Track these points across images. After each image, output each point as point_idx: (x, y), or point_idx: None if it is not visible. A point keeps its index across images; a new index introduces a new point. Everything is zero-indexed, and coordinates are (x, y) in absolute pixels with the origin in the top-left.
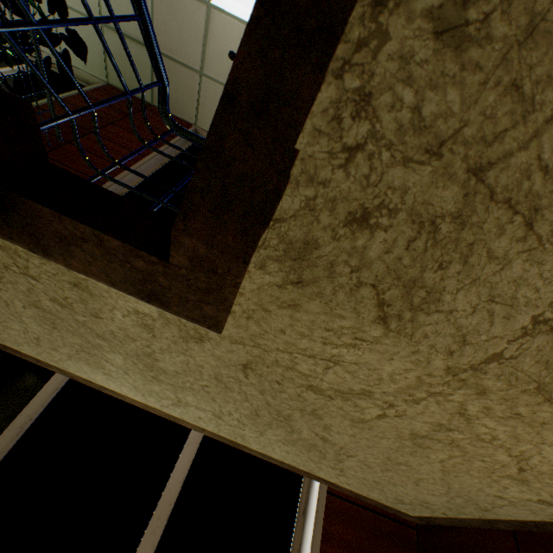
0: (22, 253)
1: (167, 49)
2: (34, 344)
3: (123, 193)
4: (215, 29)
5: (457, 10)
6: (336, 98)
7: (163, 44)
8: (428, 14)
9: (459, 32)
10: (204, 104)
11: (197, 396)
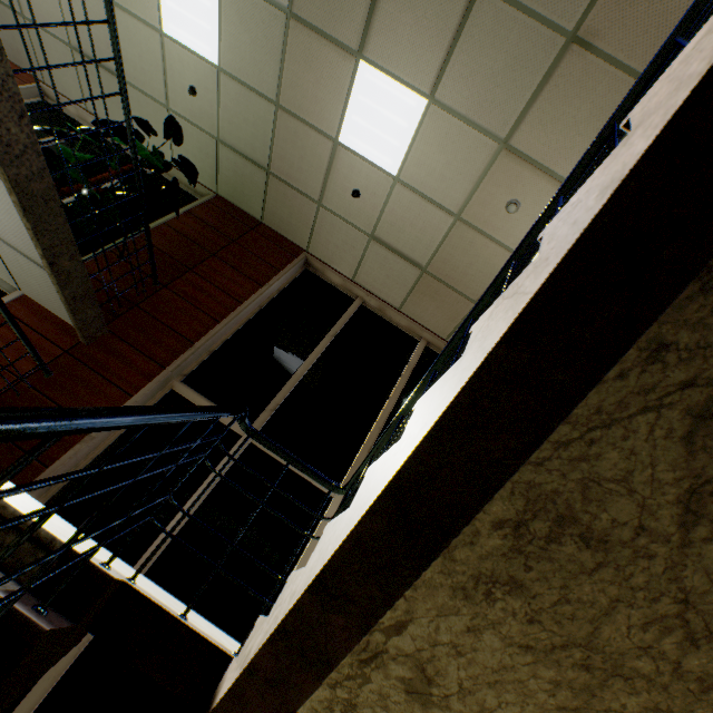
0: None
1: (284, 174)
2: None
3: (212, 351)
4: (340, 165)
5: (424, 684)
6: (330, 697)
7: (281, 169)
8: (401, 678)
9: (425, 695)
10: (319, 232)
11: None
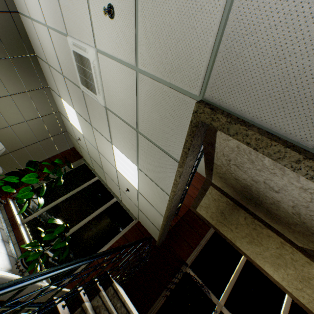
0: (298, 253)
1: None
2: (254, 253)
3: None
4: None
5: None
6: None
7: None
8: None
9: None
10: None
11: (313, 292)
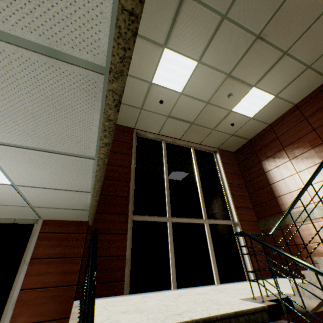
0: None
1: None
2: None
3: (133, 195)
4: (153, 92)
5: None
6: None
7: None
8: None
9: None
10: (141, 120)
11: None
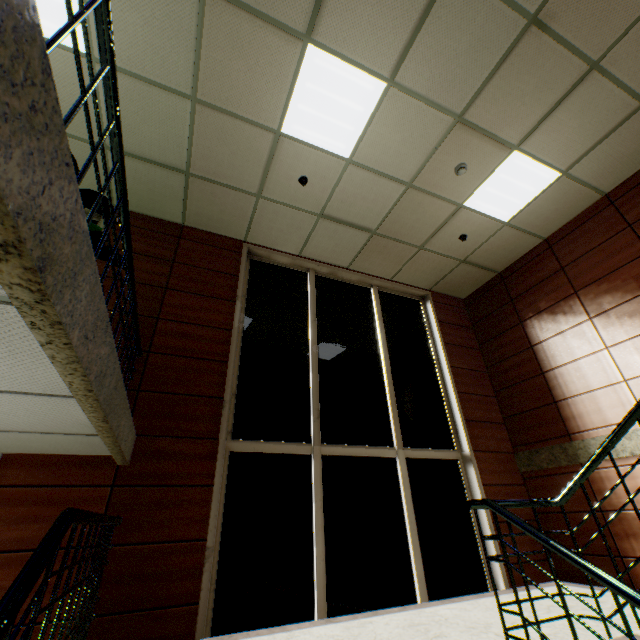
0: None
1: (210, 173)
2: None
3: (235, 393)
4: (283, 156)
5: None
6: None
7: (205, 168)
8: None
9: None
10: (259, 222)
11: None
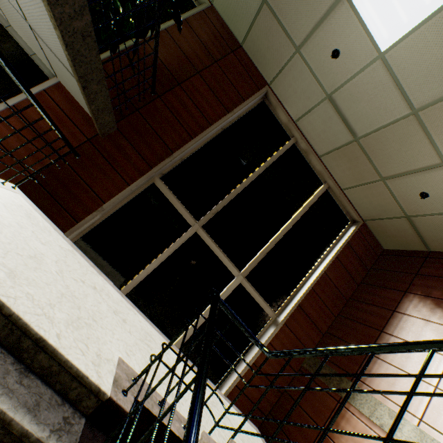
0: None
1: (278, 8)
2: None
3: (183, 159)
4: (335, 20)
5: None
6: None
7: (277, 1)
8: None
9: None
10: (285, 74)
11: None
